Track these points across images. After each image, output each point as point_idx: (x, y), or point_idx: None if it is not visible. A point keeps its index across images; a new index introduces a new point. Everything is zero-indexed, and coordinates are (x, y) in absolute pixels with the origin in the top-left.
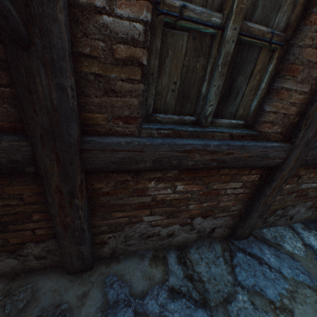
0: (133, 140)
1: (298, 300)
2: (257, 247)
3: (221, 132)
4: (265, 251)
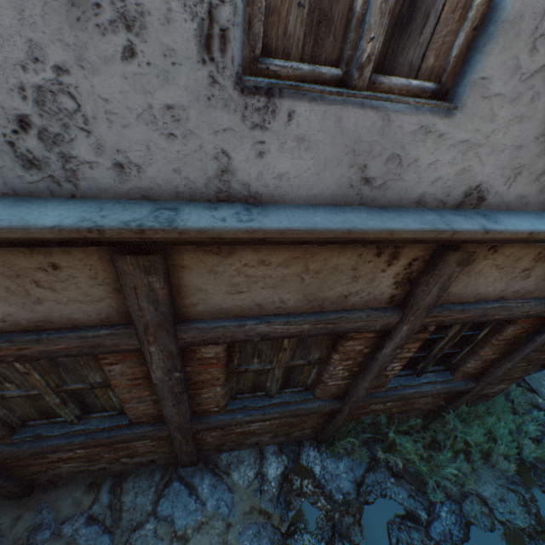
0: (5, 449)
1: (202, 530)
2: (201, 476)
3: (87, 429)
4: (206, 481)
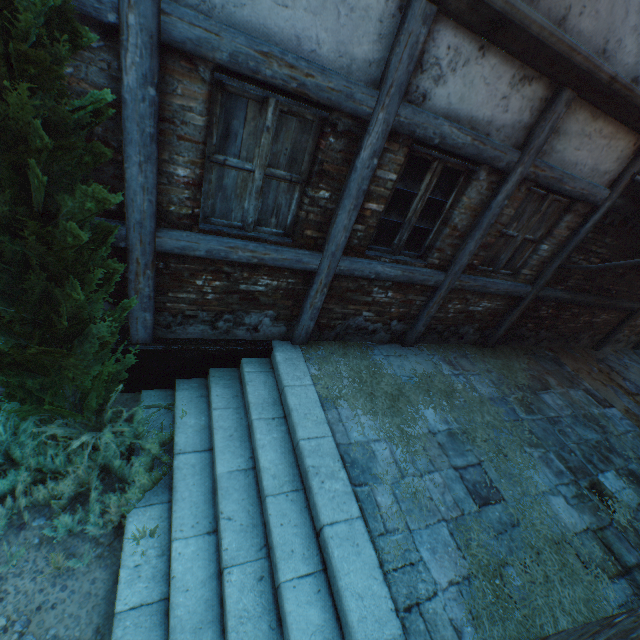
0: None
1: None
2: None
3: None
4: None
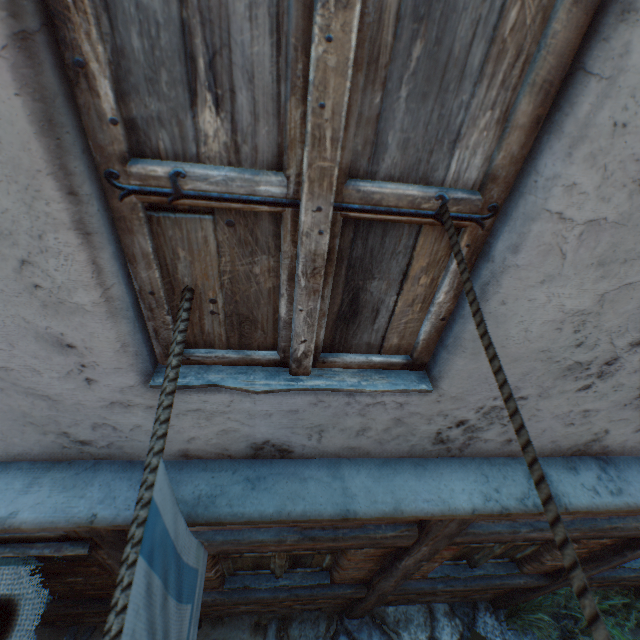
0: (217, 598)
1: None
2: (368, 631)
3: (291, 584)
4: (374, 639)
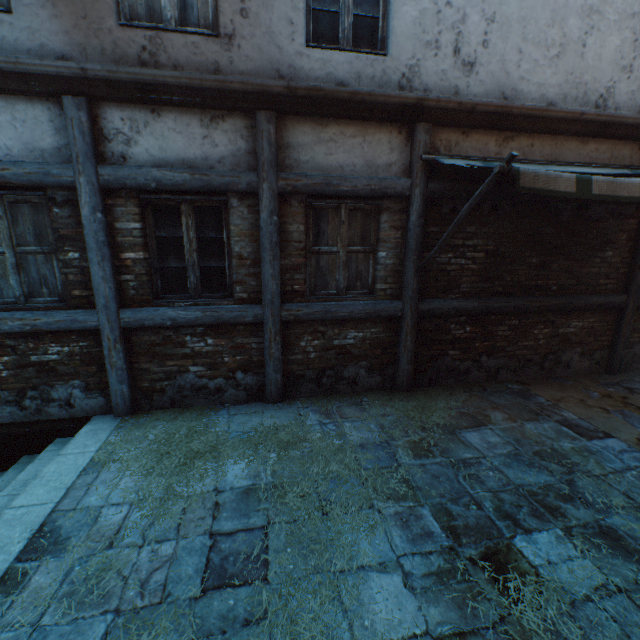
0: None
1: None
2: None
3: None
4: None
